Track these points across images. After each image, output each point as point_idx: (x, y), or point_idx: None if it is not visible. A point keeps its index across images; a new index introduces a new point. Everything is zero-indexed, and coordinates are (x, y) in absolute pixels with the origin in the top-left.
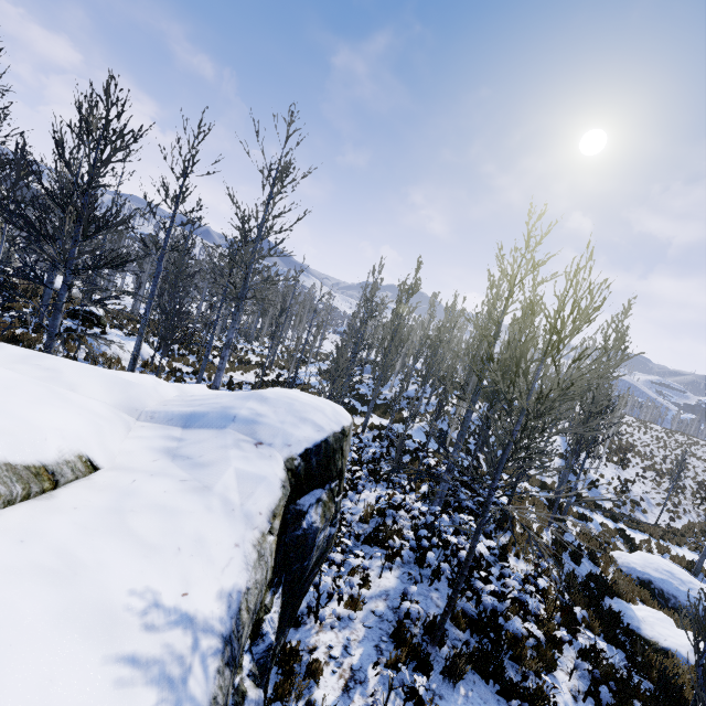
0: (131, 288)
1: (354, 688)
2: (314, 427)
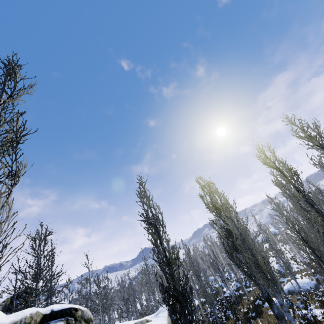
0: None
1: None
2: None
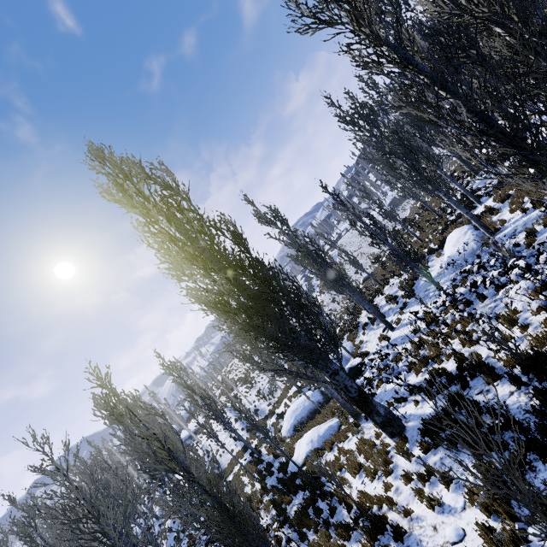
0: None
1: None
2: None
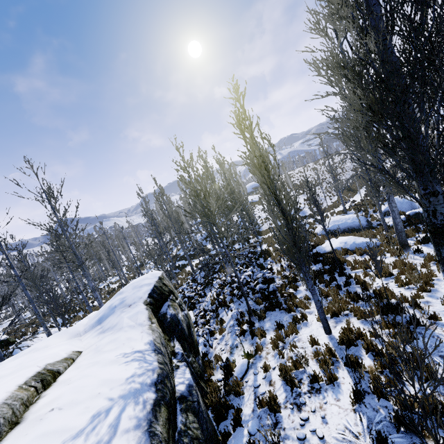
0: (5, 313)
1: (233, 350)
2: (147, 285)
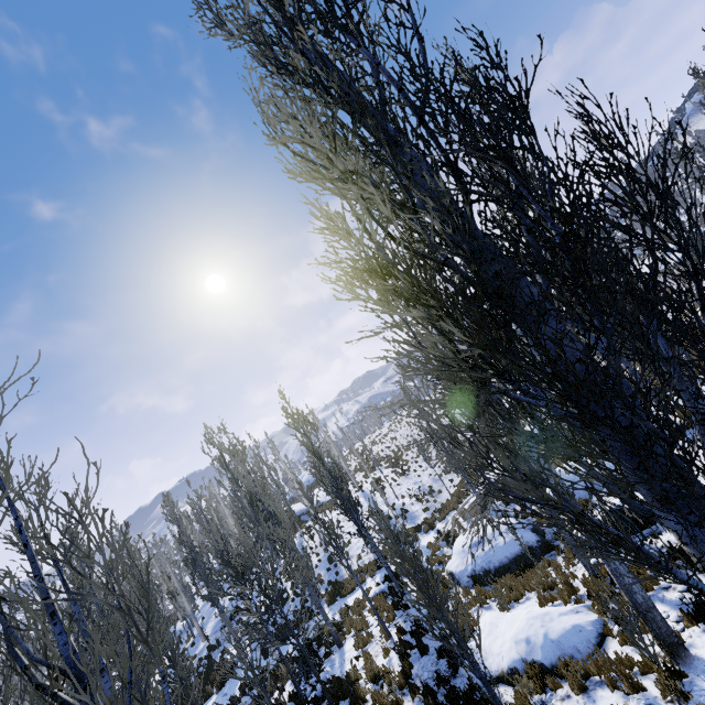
0: None
1: None
2: None
